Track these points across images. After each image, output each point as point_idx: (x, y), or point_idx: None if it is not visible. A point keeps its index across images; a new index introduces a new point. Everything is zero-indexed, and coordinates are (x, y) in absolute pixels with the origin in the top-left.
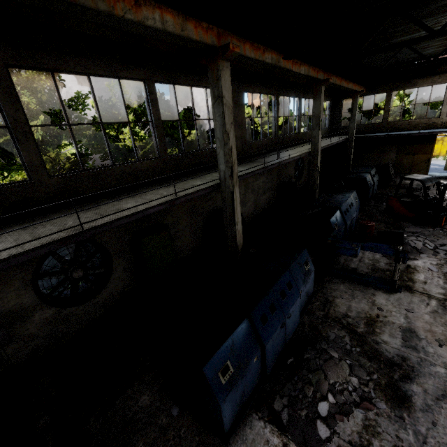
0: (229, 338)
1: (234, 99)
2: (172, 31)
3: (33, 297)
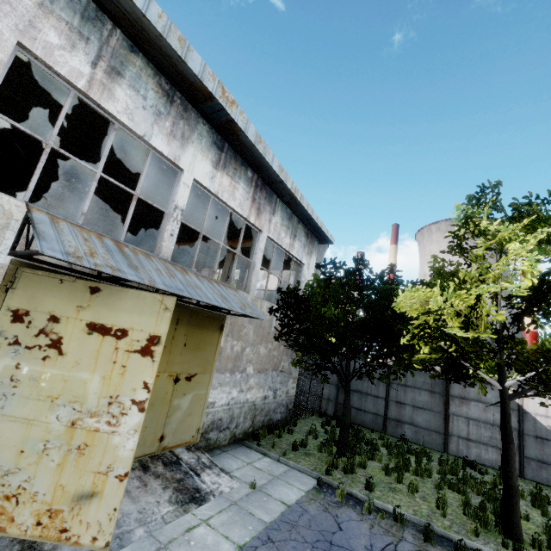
0: None
1: None
2: None
3: None
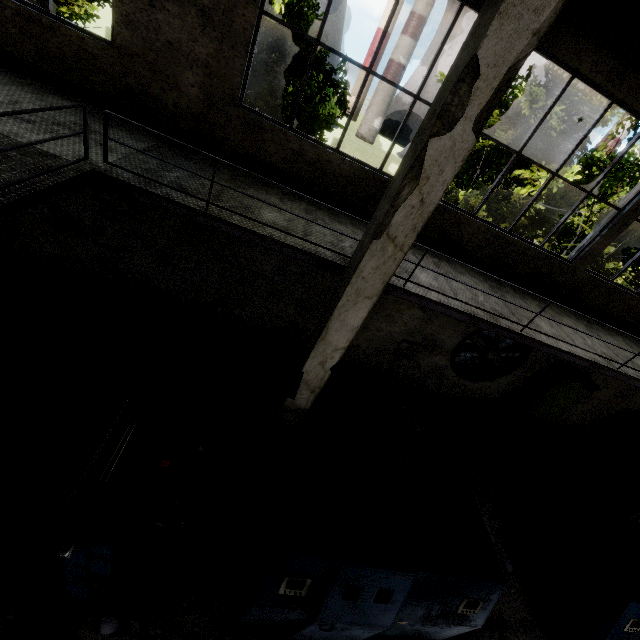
0: None
1: None
2: None
3: (452, 344)
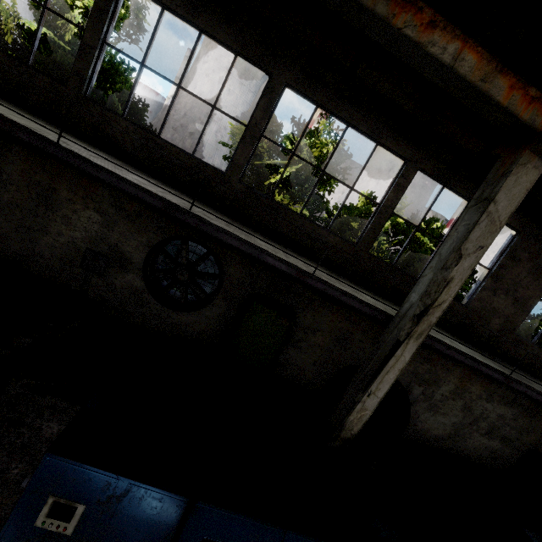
0: (127, 479)
1: (537, 261)
2: (463, 73)
3: (142, 260)
